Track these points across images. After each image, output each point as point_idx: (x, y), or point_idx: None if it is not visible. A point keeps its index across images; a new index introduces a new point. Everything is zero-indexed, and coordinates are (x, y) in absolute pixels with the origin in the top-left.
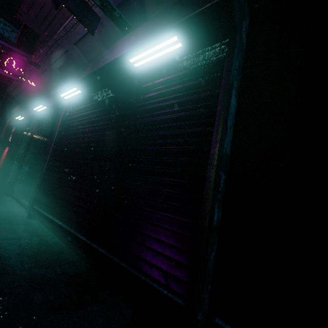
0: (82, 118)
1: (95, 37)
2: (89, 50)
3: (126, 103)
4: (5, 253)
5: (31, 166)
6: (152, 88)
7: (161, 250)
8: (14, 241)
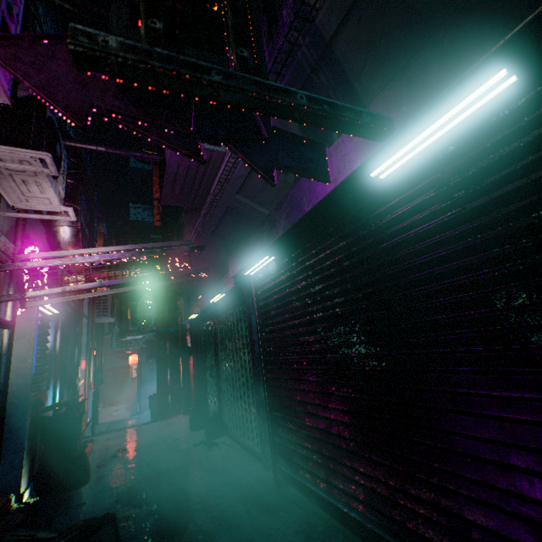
0: (292, 295)
1: None
2: (259, 190)
3: (383, 249)
4: None
5: (235, 383)
6: (443, 199)
7: None
8: None
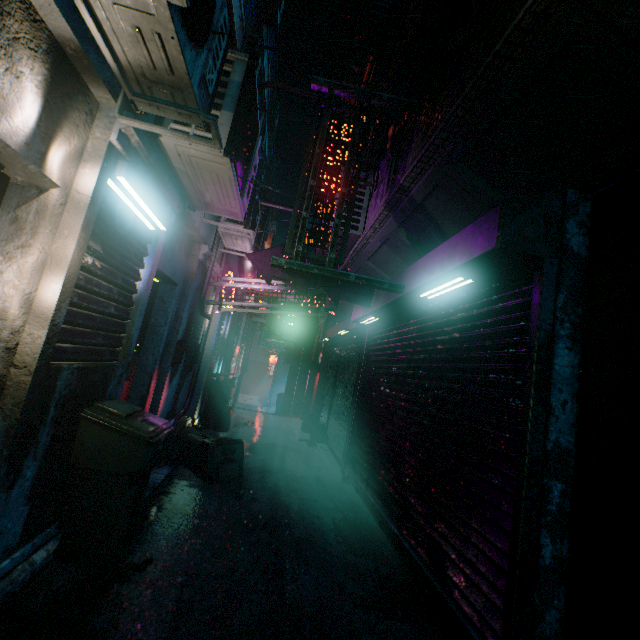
0: (385, 350)
1: (386, 250)
2: (383, 263)
3: (428, 341)
4: (323, 525)
5: (341, 405)
6: (456, 324)
7: (474, 578)
8: (330, 512)
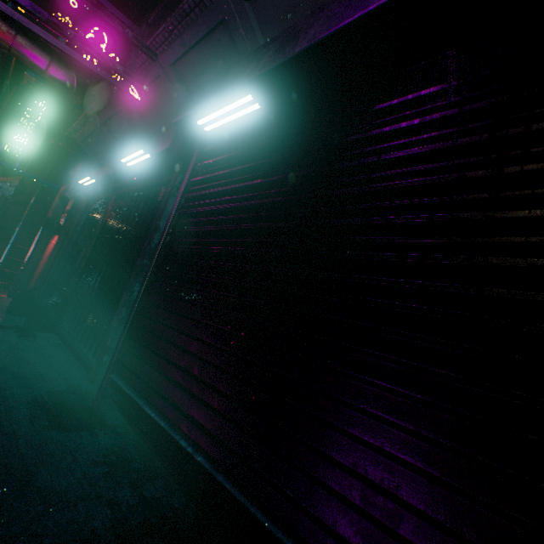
0: (252, 173)
1: None
2: (283, 13)
3: (450, 115)
4: None
5: (102, 276)
6: None
7: None
8: (73, 519)
